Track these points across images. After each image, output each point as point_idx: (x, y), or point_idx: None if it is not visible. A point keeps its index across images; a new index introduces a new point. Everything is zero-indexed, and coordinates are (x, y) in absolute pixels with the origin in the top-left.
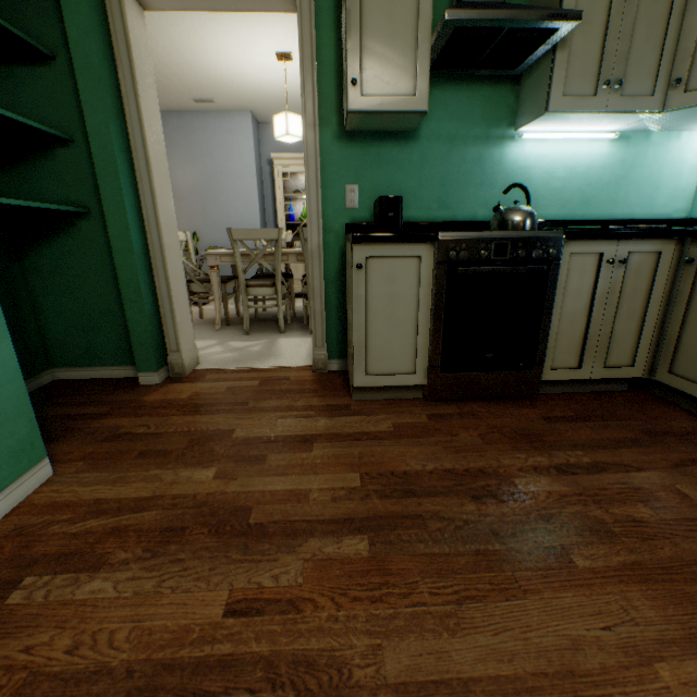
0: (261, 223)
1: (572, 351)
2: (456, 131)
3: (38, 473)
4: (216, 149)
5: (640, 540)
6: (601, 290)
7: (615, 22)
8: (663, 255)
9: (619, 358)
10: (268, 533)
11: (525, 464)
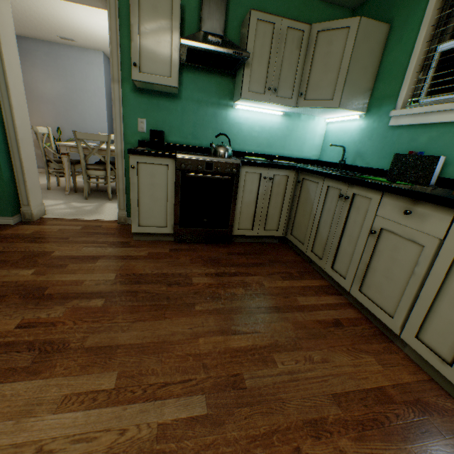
0: (109, 127)
1: (249, 221)
2: (202, 98)
3: None
4: (77, 73)
5: (230, 300)
6: (262, 191)
7: (273, 59)
8: (290, 177)
9: (271, 226)
10: (53, 297)
11: (203, 272)
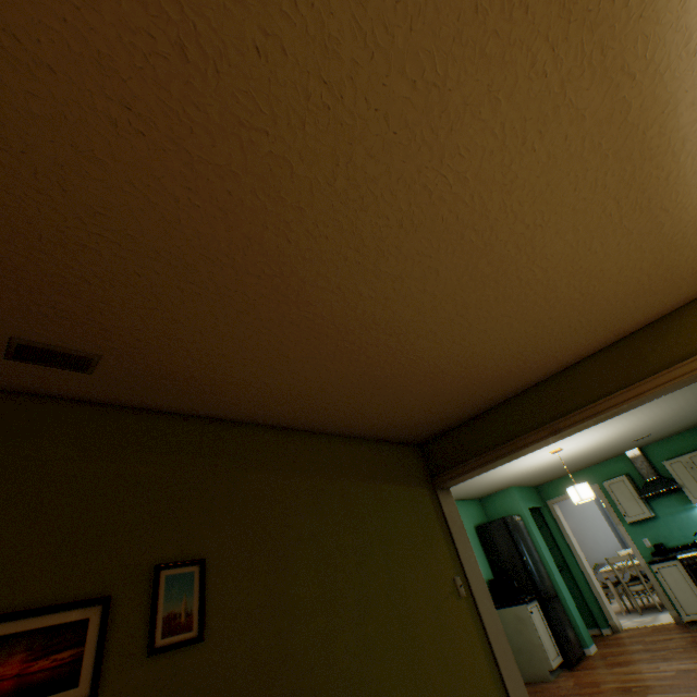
0: (618, 541)
1: None
2: (670, 510)
3: (593, 646)
4: (574, 508)
5: None
6: None
7: (694, 475)
8: None
9: None
10: (657, 649)
11: None
